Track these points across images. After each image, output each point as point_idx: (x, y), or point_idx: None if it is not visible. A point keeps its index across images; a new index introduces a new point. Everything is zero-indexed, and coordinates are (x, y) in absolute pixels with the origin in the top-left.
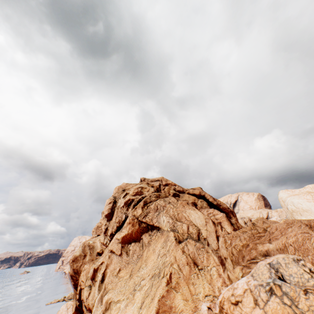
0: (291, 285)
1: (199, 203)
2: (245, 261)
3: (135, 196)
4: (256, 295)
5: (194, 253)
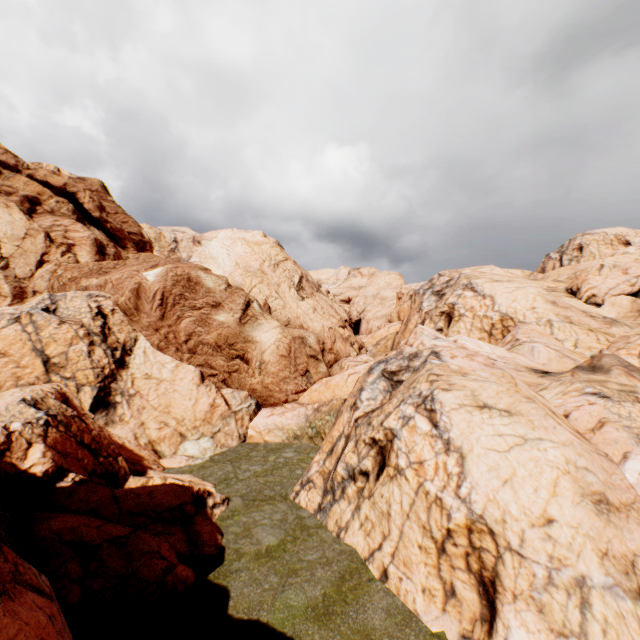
0: (50, 316)
1: (51, 205)
2: None
3: None
4: None
5: None
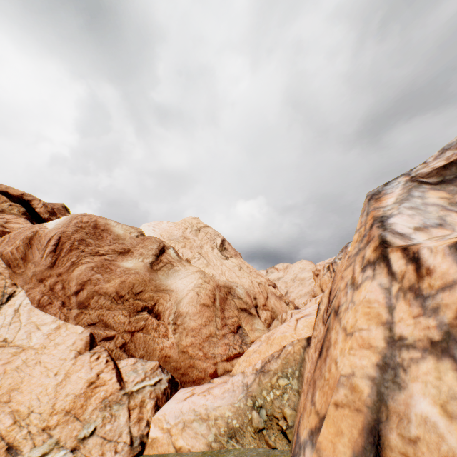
0: None
1: (3, 206)
2: None
3: None
4: None
5: None
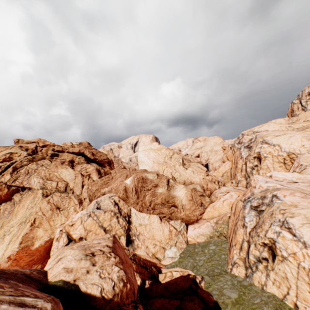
0: (100, 211)
1: (77, 160)
2: (95, 198)
3: (2, 163)
4: (83, 219)
5: (58, 201)
